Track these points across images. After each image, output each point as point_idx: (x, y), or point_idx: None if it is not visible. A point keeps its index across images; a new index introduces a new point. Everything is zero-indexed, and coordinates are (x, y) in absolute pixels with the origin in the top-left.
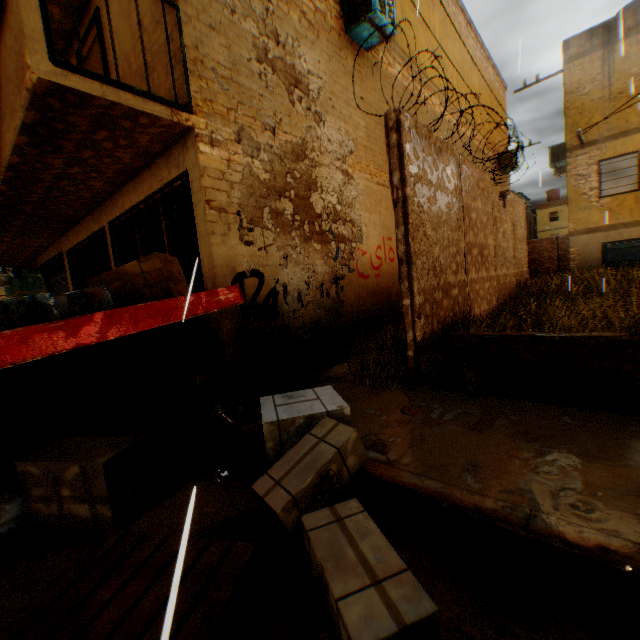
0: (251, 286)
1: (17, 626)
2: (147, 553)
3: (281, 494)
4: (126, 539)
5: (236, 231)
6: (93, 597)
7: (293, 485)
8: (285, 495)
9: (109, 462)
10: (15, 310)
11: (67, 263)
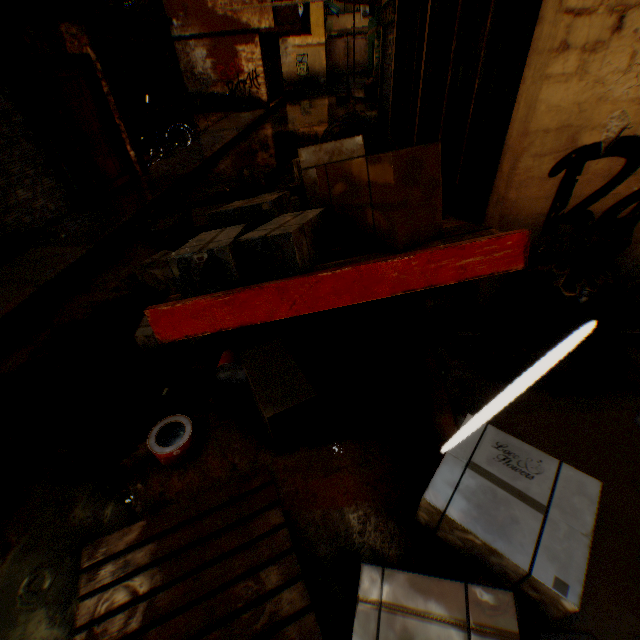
0: (595, 176)
1: (185, 514)
2: (262, 530)
3: (370, 629)
4: (264, 491)
5: (635, 30)
6: (217, 539)
7: (387, 639)
8: (371, 638)
9: (273, 416)
10: (194, 267)
11: (395, 17)
